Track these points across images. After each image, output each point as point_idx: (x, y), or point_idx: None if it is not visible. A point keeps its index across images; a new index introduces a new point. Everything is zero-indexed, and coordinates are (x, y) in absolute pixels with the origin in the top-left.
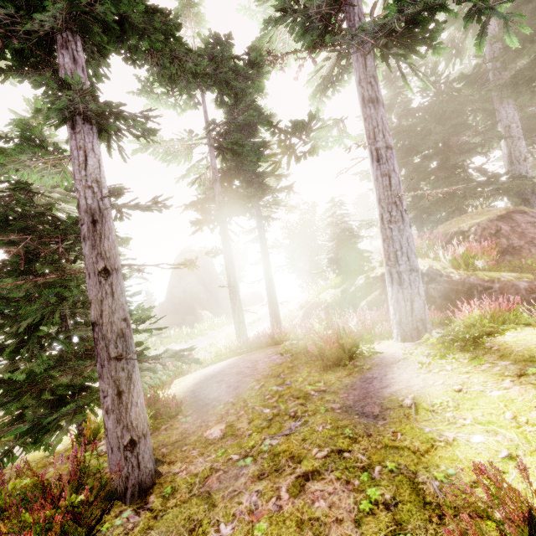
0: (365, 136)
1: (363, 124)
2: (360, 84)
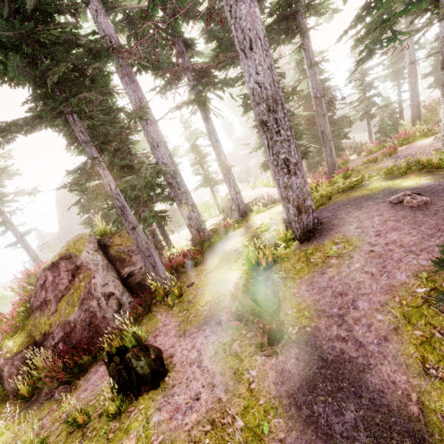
0: None
1: None
2: None
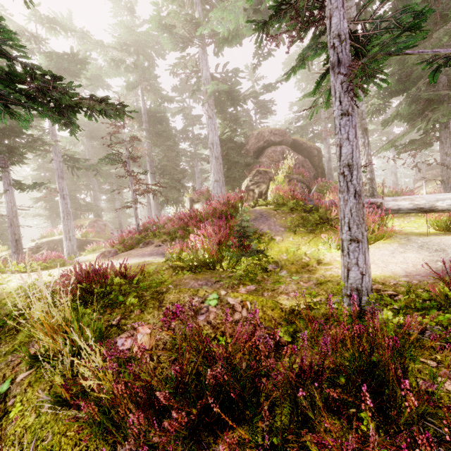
0: (58, 188)
1: (58, 184)
2: (58, 170)
